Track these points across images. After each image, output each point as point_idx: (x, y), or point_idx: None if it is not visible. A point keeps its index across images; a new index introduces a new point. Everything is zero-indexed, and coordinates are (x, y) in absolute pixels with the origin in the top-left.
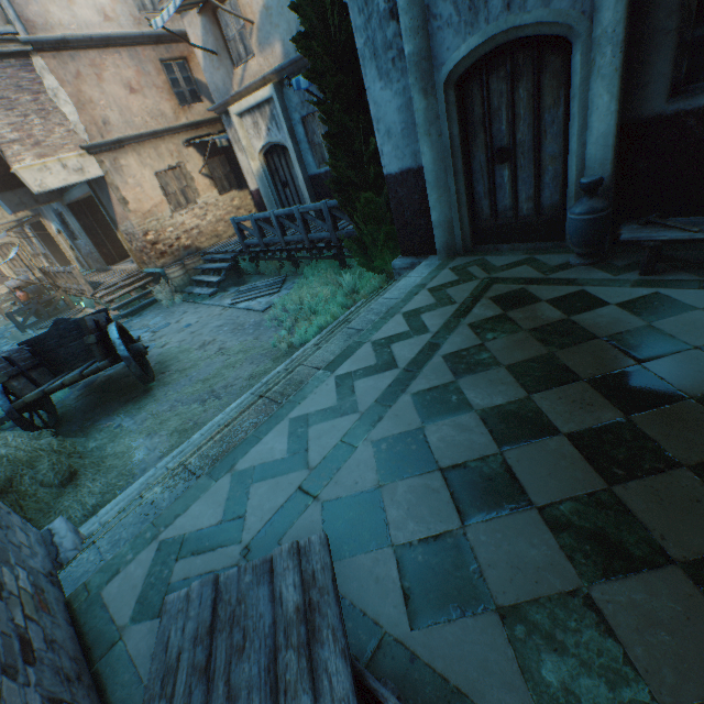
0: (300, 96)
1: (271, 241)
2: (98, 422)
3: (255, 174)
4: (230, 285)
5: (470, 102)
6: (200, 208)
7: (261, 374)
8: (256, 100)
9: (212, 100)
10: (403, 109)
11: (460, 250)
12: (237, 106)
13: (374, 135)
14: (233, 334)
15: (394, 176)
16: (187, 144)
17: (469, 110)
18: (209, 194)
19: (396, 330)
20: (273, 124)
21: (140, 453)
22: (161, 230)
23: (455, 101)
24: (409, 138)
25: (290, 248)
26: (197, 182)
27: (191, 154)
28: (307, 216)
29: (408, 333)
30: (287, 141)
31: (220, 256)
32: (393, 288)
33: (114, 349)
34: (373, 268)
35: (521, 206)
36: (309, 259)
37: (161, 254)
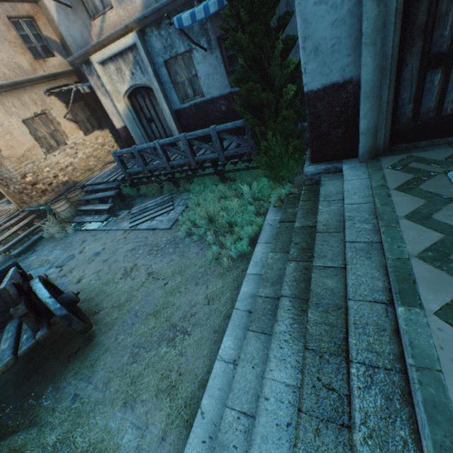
0: (163, 41)
1: (155, 167)
2: (42, 397)
3: (122, 113)
4: (117, 209)
5: (413, 10)
6: (71, 148)
7: (218, 295)
8: (119, 48)
9: (64, 55)
10: (337, 23)
11: (379, 151)
12: (98, 54)
13: (285, 58)
14: (153, 256)
15: (315, 92)
16: (48, 93)
17: (410, 19)
18: (76, 135)
19: (428, 238)
20: (137, 69)
21: (128, 437)
22: (38, 171)
23: (402, 9)
24: (339, 52)
25: (176, 170)
26: (63, 125)
27: (54, 102)
28: (193, 141)
29: (451, 240)
30: (152, 82)
31: (103, 186)
32: (345, 193)
33: (38, 304)
34: (273, 178)
35: (446, 106)
36: (191, 177)
37: (42, 192)
